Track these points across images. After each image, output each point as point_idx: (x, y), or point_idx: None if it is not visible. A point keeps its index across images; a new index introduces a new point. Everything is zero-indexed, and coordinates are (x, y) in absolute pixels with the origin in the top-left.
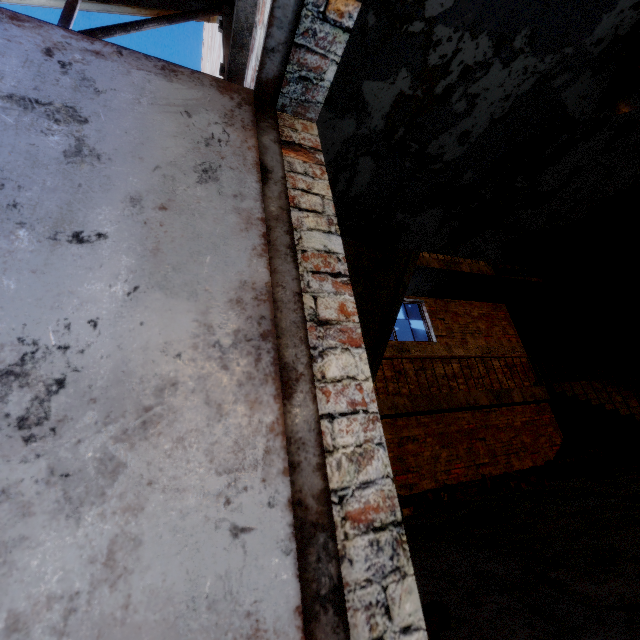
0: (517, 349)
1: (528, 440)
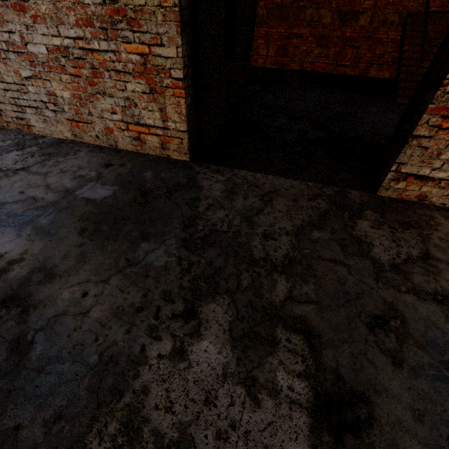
0: None
1: None
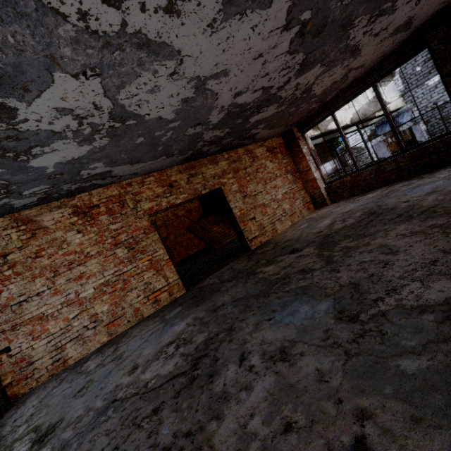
0: (193, 201)
1: (196, 241)
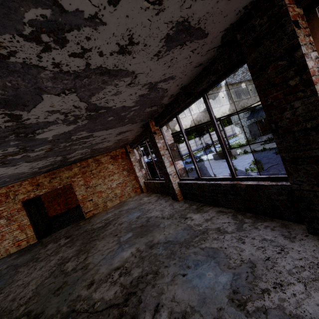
0: None
1: None
